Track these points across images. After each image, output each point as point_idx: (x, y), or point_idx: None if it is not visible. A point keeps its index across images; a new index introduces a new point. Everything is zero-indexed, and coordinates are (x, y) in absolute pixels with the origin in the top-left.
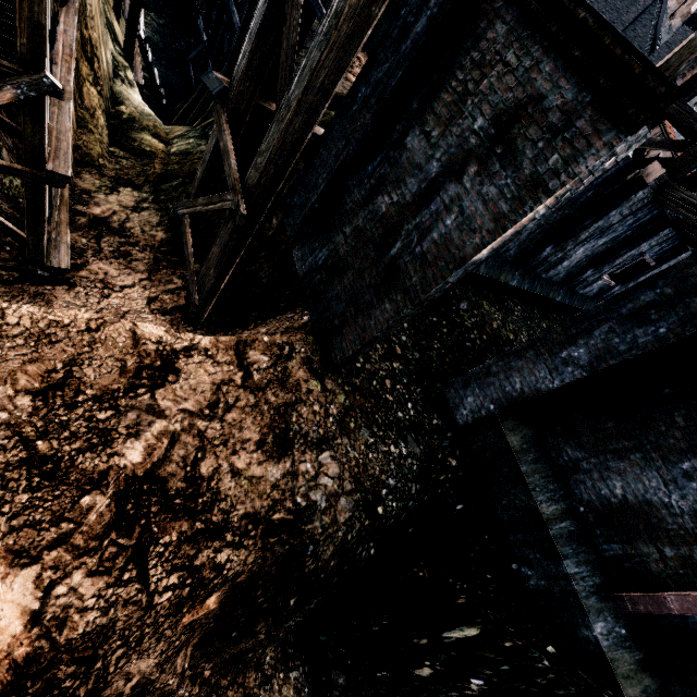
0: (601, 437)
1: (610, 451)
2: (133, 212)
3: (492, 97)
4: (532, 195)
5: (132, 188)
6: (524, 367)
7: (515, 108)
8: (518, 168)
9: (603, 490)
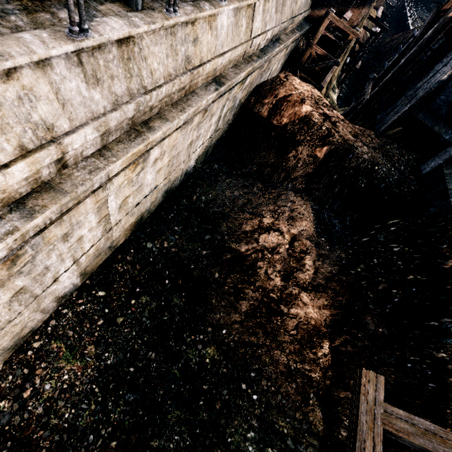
0: None
1: None
2: None
3: None
4: None
5: None
6: None
7: None
8: None
9: None
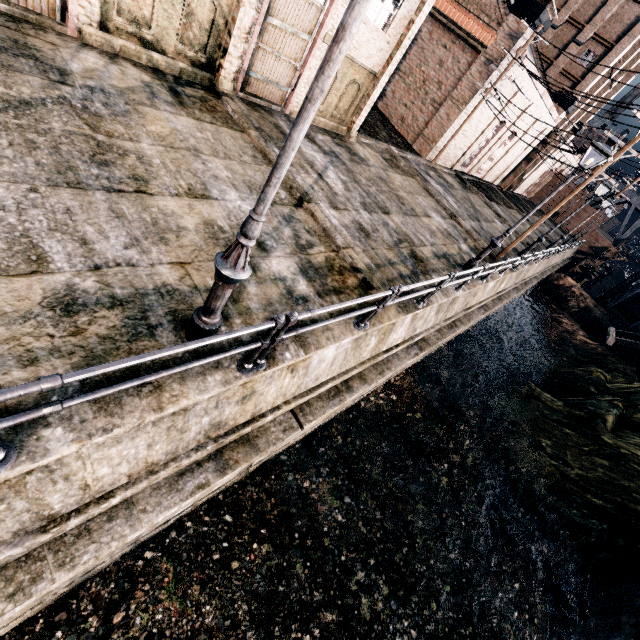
0: None
1: None
2: None
3: None
4: None
5: None
6: None
7: None
8: None
9: None
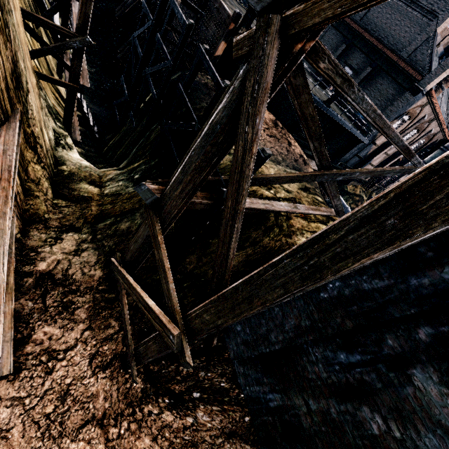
0: None
1: None
2: (74, 256)
3: None
4: None
5: (73, 232)
6: None
7: None
8: None
9: None
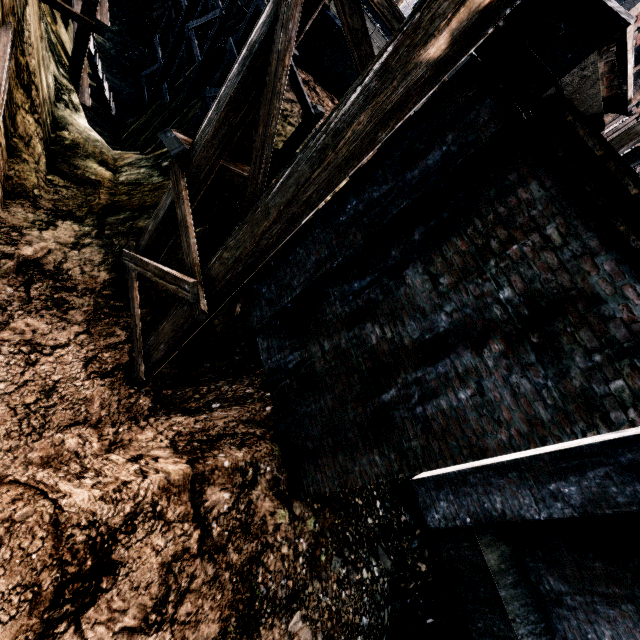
0: (588, 575)
1: (598, 593)
2: (72, 250)
3: (525, 270)
4: (584, 416)
5: (72, 221)
6: (506, 487)
7: (559, 296)
8: (564, 373)
9: (590, 634)
